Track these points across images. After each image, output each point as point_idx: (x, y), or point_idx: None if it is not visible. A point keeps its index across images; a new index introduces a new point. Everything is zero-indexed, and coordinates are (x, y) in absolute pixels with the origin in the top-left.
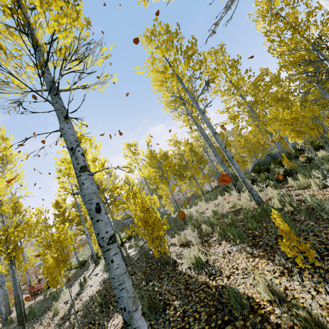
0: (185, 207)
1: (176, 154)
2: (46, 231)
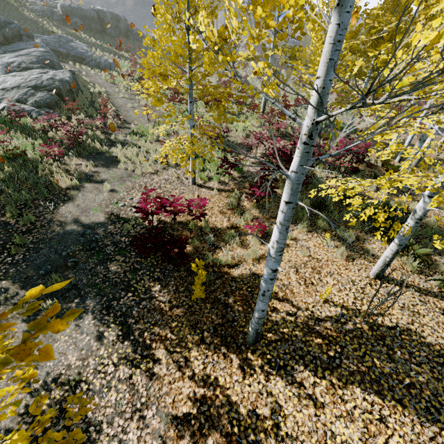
0: None
1: None
2: None
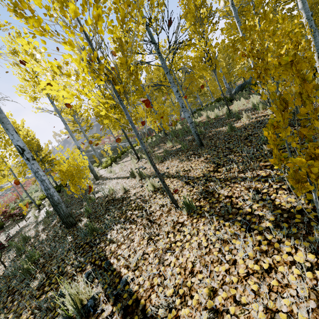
0: (176, 126)
1: (168, 66)
2: (3, 148)
